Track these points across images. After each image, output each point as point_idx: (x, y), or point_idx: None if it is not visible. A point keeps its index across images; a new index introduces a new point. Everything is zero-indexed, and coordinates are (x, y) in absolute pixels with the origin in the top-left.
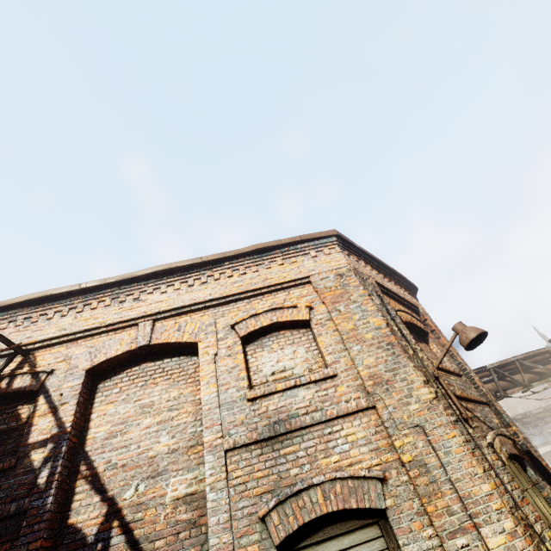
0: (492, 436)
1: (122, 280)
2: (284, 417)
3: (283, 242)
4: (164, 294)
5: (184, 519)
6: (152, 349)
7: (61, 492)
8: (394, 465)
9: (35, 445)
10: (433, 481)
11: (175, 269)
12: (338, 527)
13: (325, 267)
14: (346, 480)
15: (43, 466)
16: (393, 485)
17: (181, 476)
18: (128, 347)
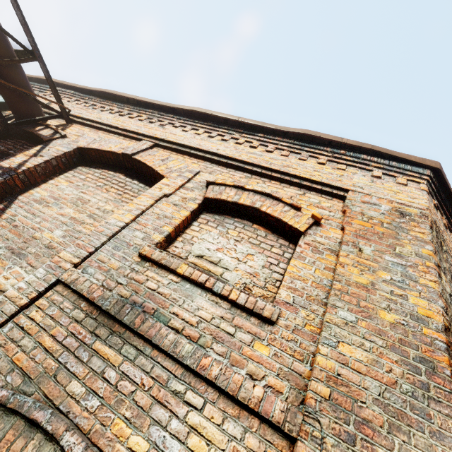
0: None
1: (164, 106)
2: (149, 308)
3: (344, 140)
4: (183, 132)
5: None
6: (133, 164)
7: None
8: None
9: None
10: None
11: (210, 117)
12: None
13: (382, 192)
14: None
15: None
16: None
17: (24, 271)
18: (117, 150)
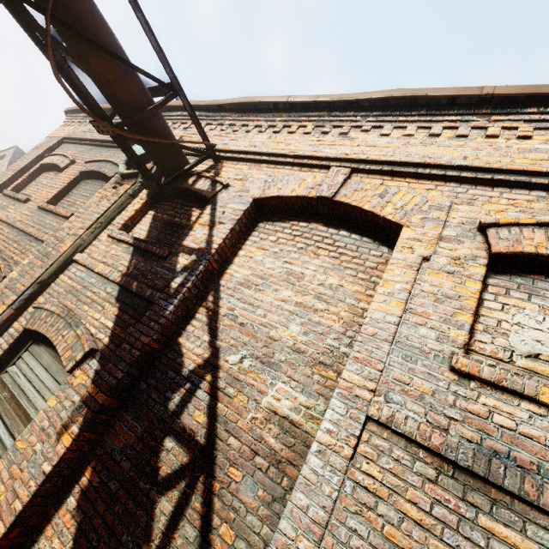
0: None
1: (337, 101)
2: (525, 461)
3: None
4: (384, 138)
5: (270, 444)
6: (333, 208)
7: (184, 308)
8: None
9: (185, 249)
10: None
11: (420, 101)
12: None
13: None
14: None
15: (181, 272)
16: None
17: (291, 389)
18: (306, 192)
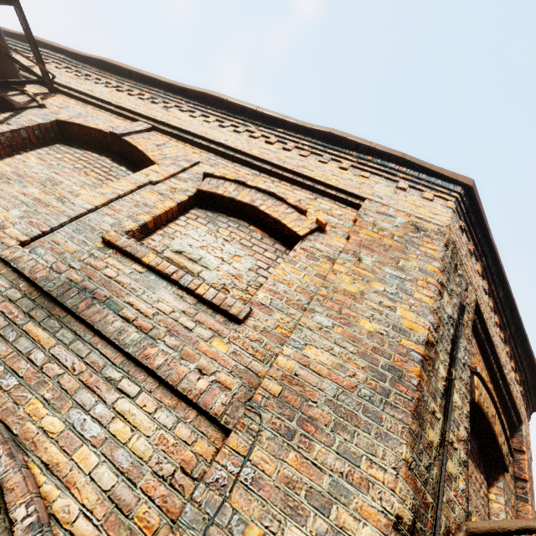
0: None
1: (172, 84)
2: (101, 295)
3: (372, 144)
4: (190, 117)
5: None
6: (123, 148)
7: None
8: None
9: None
10: None
11: (225, 104)
12: None
13: (402, 205)
14: None
15: None
16: None
17: None
18: (105, 128)
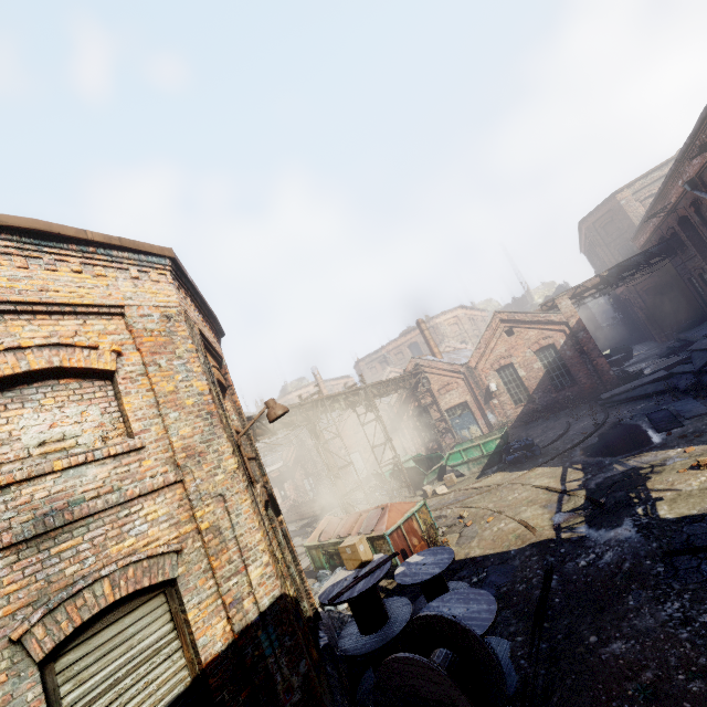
0: (260, 490)
1: None
2: (62, 506)
3: (90, 237)
4: None
5: None
6: None
7: None
8: (192, 534)
9: None
10: (223, 541)
11: None
12: (121, 610)
13: (149, 299)
14: (141, 562)
15: None
16: (188, 554)
17: None
18: None
